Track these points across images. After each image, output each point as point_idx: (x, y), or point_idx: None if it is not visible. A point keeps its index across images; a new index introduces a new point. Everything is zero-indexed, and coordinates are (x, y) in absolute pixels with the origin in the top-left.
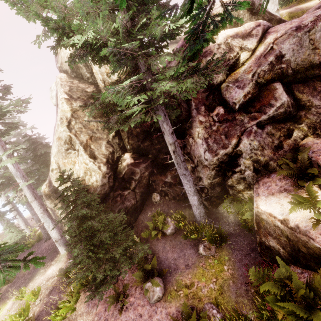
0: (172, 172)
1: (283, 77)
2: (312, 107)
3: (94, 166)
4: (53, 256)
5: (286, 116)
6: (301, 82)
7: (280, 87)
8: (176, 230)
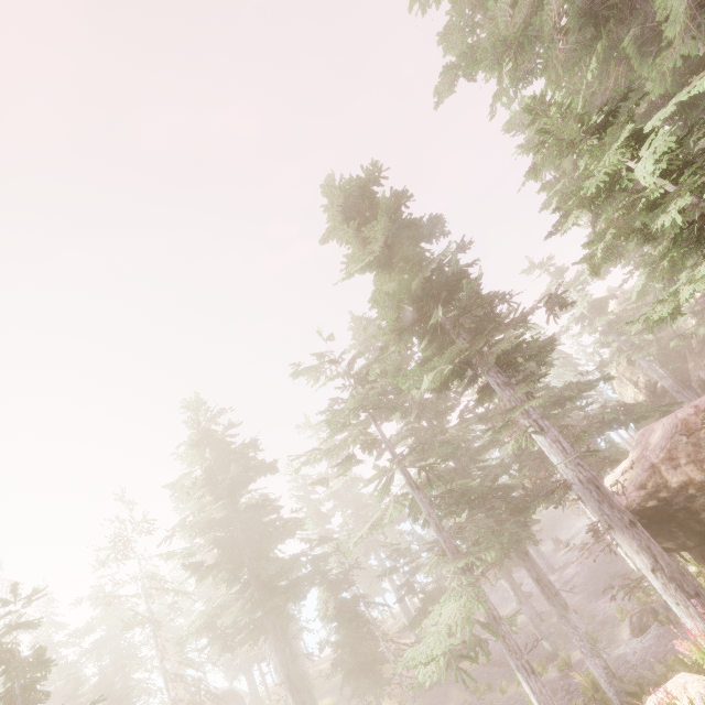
0: (694, 388)
1: None
2: None
3: (637, 391)
4: None
5: None
6: None
7: None
8: None
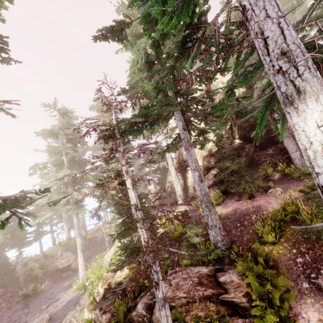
0: (272, 148)
1: None
2: None
3: None
4: (172, 210)
5: None
6: None
7: None
8: (281, 177)
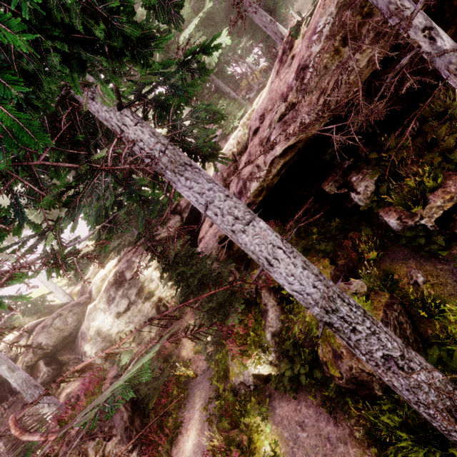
0: None
1: (48, 353)
2: (70, 361)
3: None
4: None
5: (52, 376)
6: (63, 349)
7: (42, 363)
8: None
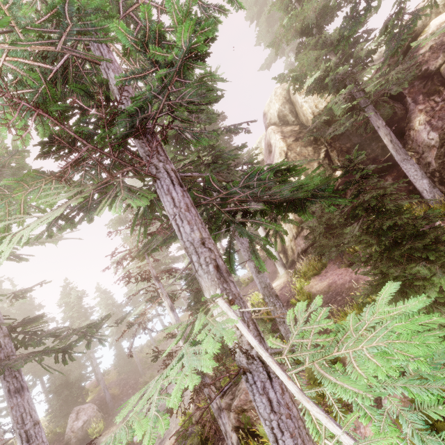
0: (392, 174)
1: None
2: None
3: None
4: (272, 279)
5: None
6: None
7: None
8: None
